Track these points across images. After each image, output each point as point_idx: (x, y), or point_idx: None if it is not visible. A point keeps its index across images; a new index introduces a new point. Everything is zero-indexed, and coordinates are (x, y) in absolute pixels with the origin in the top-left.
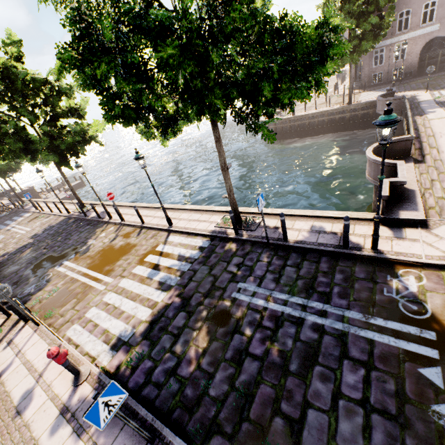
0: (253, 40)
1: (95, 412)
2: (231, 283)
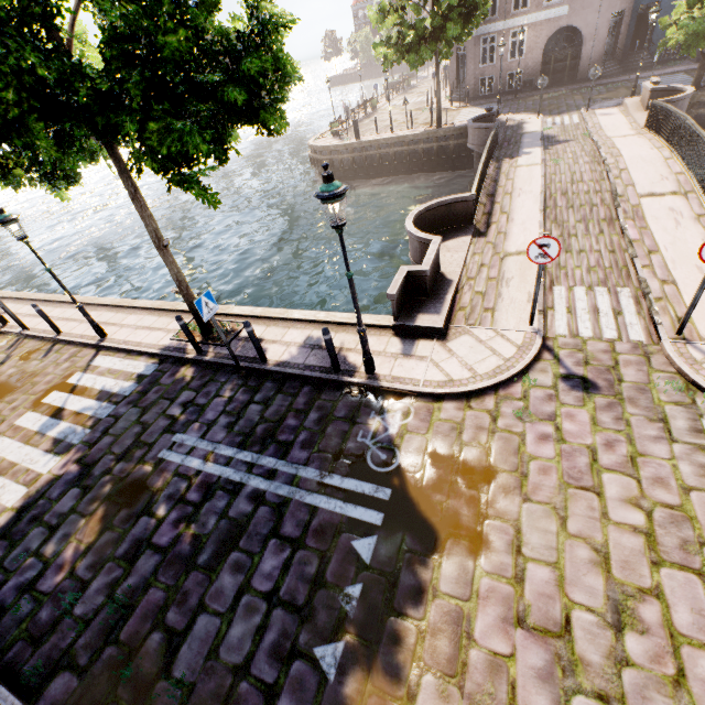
0: (124, 27)
1: None
2: (164, 435)
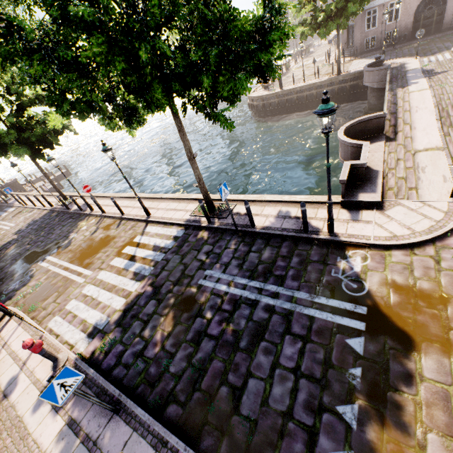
0: (196, 25)
1: (51, 392)
2: (199, 271)
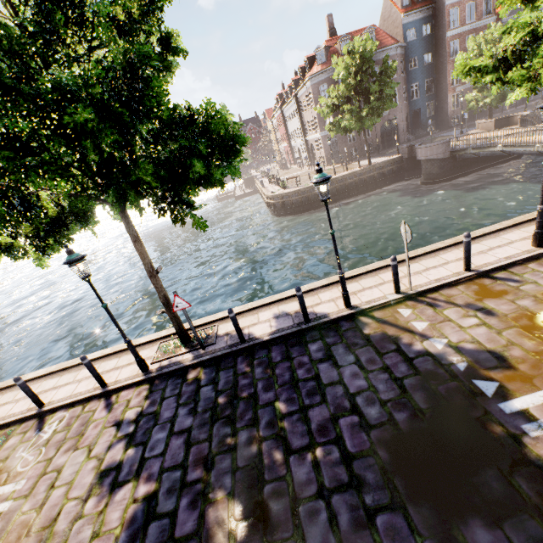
0: None
1: None
2: None
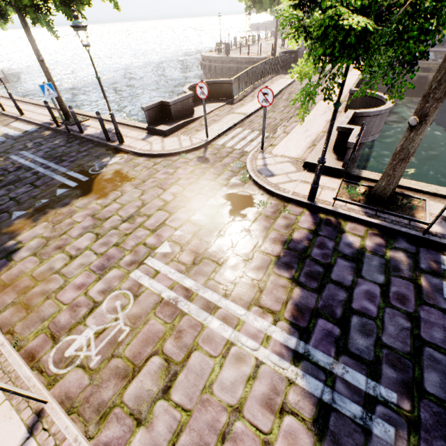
0: None
1: None
2: (18, 151)
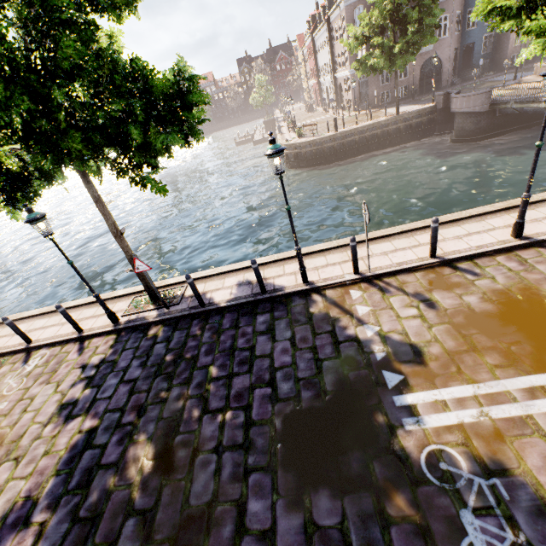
0: None
1: None
2: None
